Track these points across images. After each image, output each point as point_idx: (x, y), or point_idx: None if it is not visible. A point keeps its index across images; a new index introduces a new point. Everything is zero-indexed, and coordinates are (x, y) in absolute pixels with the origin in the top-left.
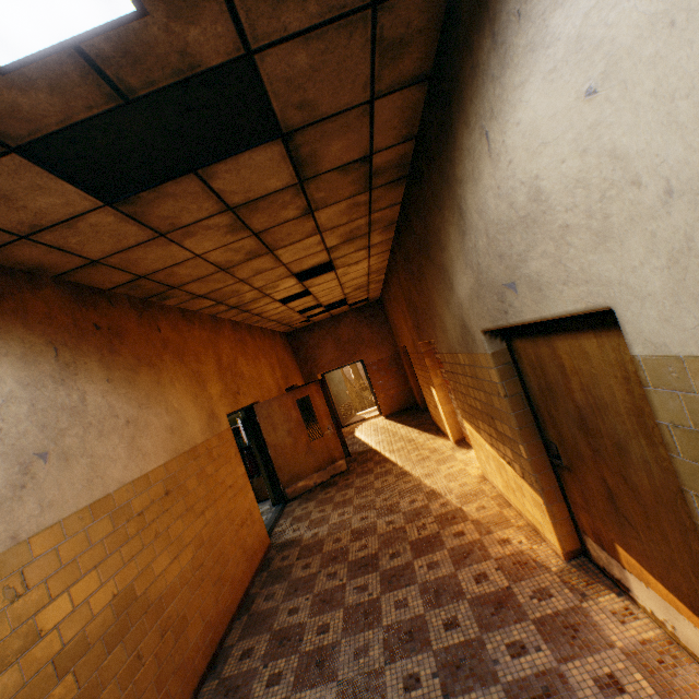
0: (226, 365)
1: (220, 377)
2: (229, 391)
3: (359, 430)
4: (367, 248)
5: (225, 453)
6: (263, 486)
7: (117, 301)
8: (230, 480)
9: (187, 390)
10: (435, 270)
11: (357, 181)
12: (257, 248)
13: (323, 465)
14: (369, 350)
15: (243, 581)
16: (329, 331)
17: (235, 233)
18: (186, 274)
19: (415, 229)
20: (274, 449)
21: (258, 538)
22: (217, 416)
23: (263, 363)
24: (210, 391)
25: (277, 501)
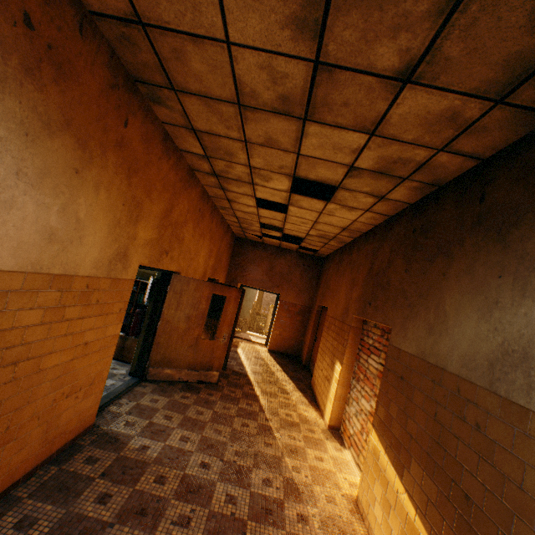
0: (173, 220)
1: (159, 225)
2: (159, 245)
3: (243, 348)
4: (378, 198)
5: (108, 303)
6: (134, 349)
7: (91, 37)
8: (93, 335)
9: (111, 209)
10: (501, 256)
11: (515, 64)
12: (297, 97)
13: (198, 366)
14: (290, 290)
15: (13, 473)
16: (269, 256)
17: (299, 32)
18: (196, 72)
19: (492, 196)
20: (165, 324)
21: (79, 416)
22: (128, 260)
23: (206, 244)
24: (138, 230)
25: (135, 374)
